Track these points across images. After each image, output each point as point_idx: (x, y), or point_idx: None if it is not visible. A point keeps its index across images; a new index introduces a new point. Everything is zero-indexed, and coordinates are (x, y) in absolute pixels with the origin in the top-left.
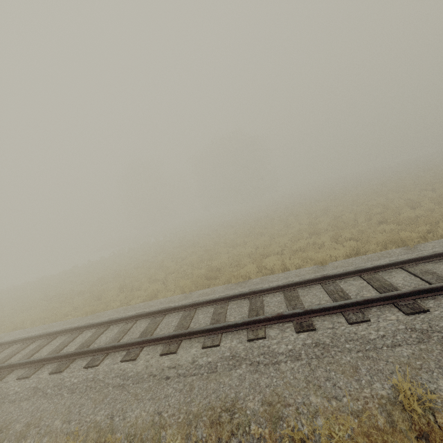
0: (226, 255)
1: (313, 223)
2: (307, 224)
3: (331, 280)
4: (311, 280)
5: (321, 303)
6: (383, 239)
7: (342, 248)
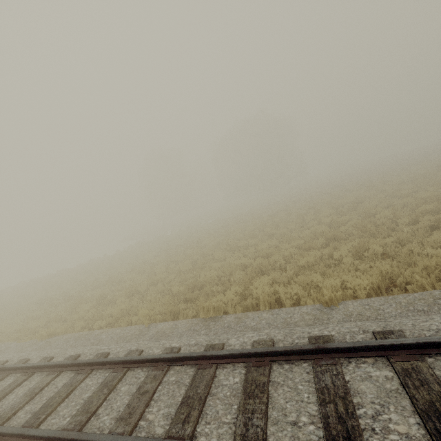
0: (220, 264)
1: (334, 224)
2: (328, 223)
3: (332, 357)
4: (295, 351)
5: (299, 421)
6: (438, 264)
7: (365, 276)
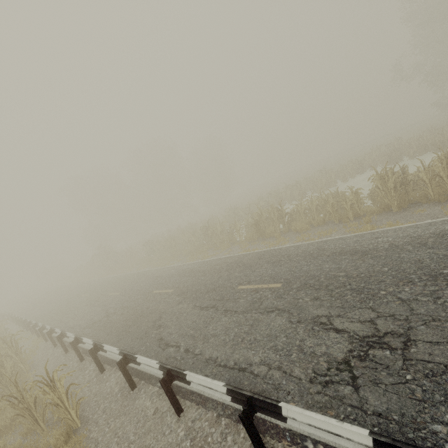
0: None
1: None
2: None
3: None
4: None
5: None
6: None
7: None
